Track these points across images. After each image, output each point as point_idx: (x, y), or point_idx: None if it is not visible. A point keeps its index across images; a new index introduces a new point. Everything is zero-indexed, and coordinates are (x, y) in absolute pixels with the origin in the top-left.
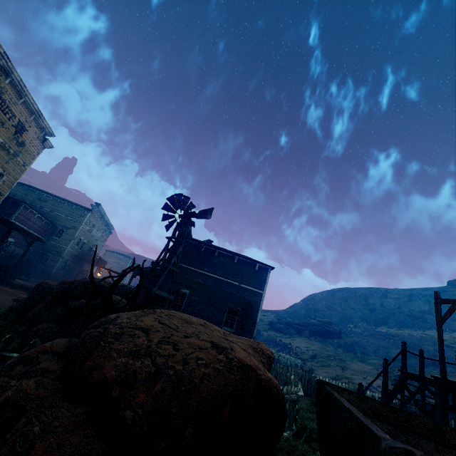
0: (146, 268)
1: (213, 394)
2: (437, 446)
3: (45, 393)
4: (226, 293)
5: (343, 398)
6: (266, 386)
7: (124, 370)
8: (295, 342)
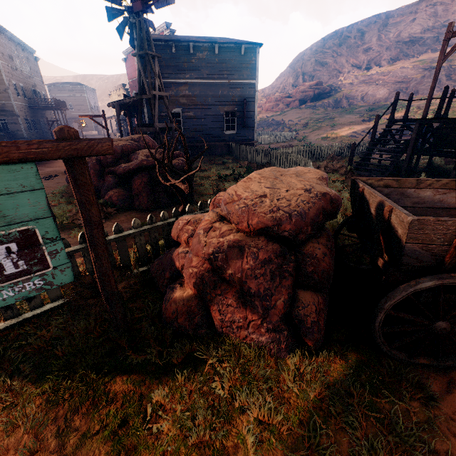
0: (124, 99)
1: (315, 213)
2: (415, 190)
3: (240, 238)
4: (218, 98)
5: (375, 191)
6: (334, 198)
7: (274, 220)
8: (287, 117)
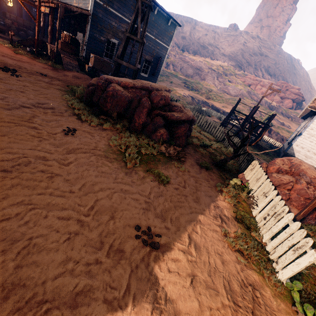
0: (71, 5)
1: None
2: None
3: None
4: (145, 46)
5: None
6: None
7: None
8: None
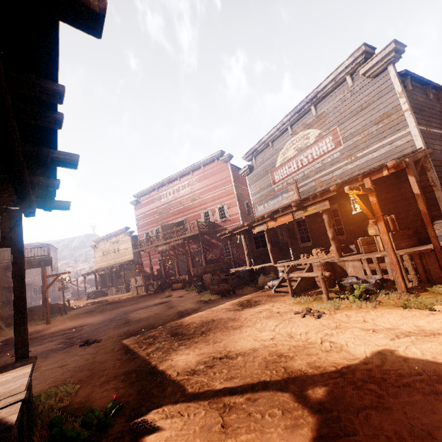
0: (407, 154)
1: None
2: None
3: None
4: None
5: None
6: None
7: None
8: None
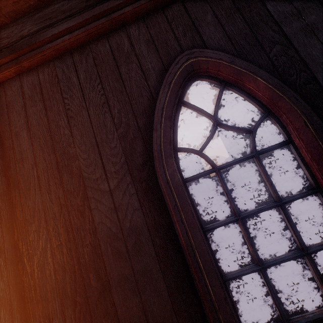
0: None
1: None
2: None
3: None
4: None
5: None
6: None
7: None
8: None
